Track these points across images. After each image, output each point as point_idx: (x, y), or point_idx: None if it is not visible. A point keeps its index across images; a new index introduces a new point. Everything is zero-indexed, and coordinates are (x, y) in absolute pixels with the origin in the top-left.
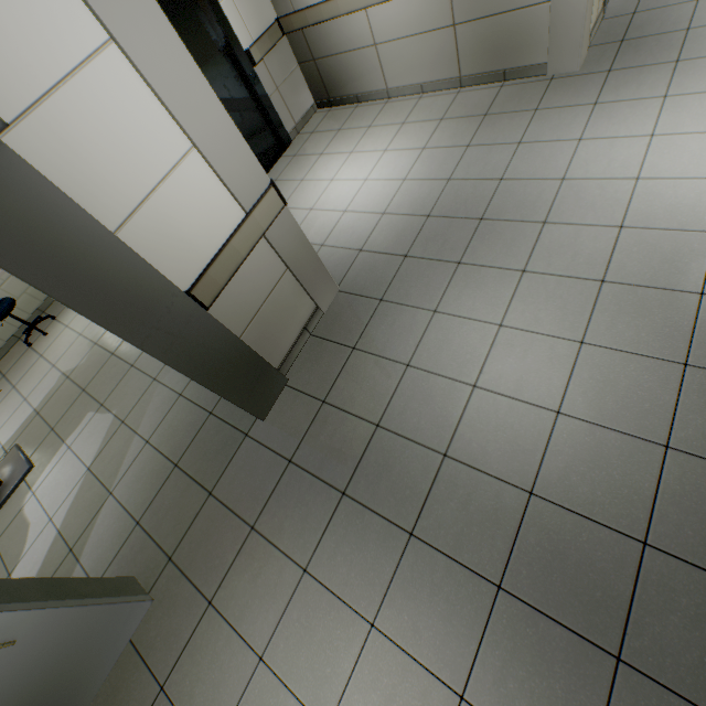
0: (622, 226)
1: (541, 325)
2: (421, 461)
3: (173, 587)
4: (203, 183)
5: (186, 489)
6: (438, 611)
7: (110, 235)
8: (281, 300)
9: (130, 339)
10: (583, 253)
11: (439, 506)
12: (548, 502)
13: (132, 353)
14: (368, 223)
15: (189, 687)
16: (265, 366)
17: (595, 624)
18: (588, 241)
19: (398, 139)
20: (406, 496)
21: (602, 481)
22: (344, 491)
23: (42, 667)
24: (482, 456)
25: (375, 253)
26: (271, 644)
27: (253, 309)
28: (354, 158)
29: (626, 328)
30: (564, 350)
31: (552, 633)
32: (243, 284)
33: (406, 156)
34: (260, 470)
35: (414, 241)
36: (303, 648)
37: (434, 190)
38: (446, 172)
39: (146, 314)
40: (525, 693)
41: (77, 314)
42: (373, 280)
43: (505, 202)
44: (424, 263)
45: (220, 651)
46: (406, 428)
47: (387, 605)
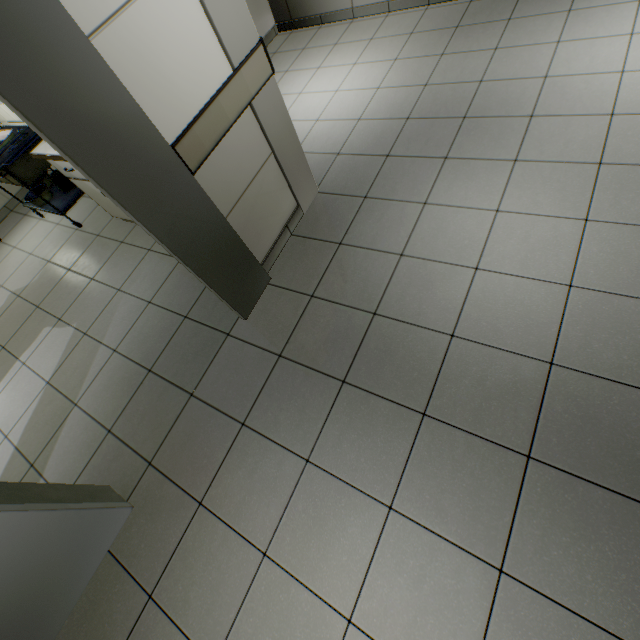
0: (613, 114)
1: (540, 208)
2: (427, 344)
3: (156, 492)
4: (188, 14)
5: (164, 393)
6: (463, 487)
7: (80, 35)
8: (265, 188)
9: (106, 186)
10: (575, 140)
11: (452, 385)
12: (571, 370)
13: (92, 267)
14: (344, 129)
15: (182, 593)
16: (249, 258)
17: (639, 483)
18: (579, 129)
19: (368, 53)
20: (414, 379)
21: (627, 346)
22: (344, 379)
23: (6, 582)
24: (493, 333)
25: (354, 155)
26: (276, 539)
27: (237, 191)
28: (322, 72)
29: (630, 203)
30: (568, 228)
31: (593, 497)
32: (228, 157)
33: (378, 67)
34: (247, 367)
35: (395, 141)
36: (313, 538)
37: (410, 95)
38: (421, 79)
39: (124, 159)
40: (572, 559)
41: (26, 235)
42: (354, 180)
43: (488, 101)
44: (408, 160)
45: (216, 552)
46: (406, 314)
47: (405, 486)
